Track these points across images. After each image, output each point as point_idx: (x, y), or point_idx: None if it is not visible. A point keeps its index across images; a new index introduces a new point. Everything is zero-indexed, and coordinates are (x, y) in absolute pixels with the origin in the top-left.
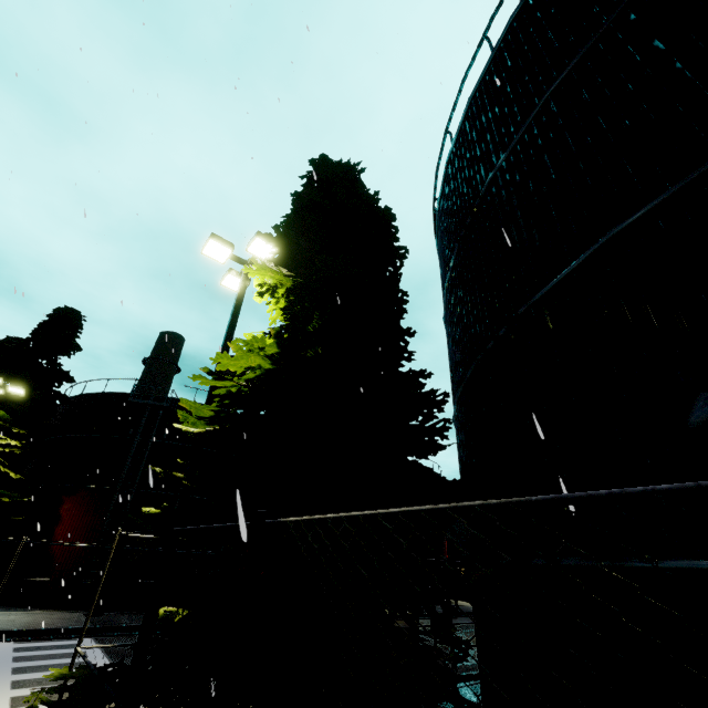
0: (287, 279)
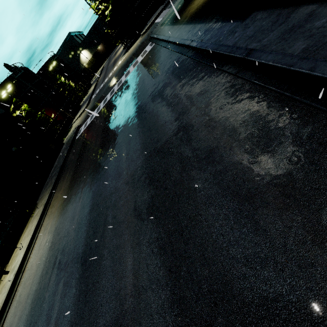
0: None
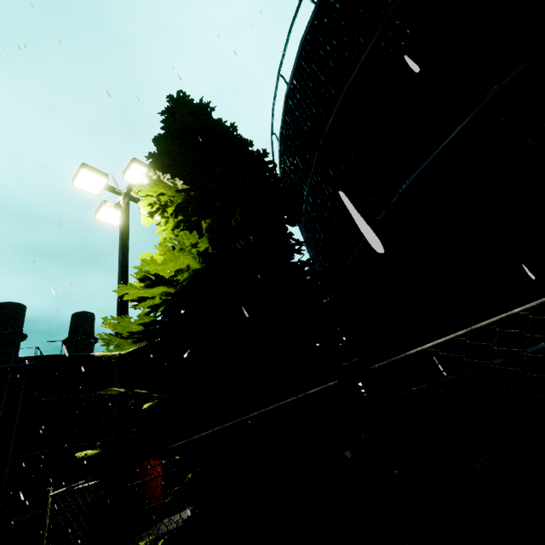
0: (178, 195)
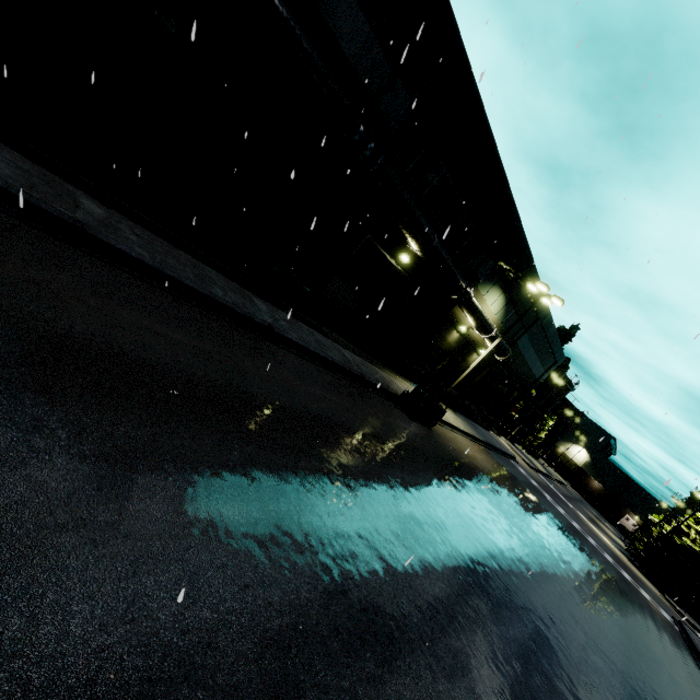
0: None
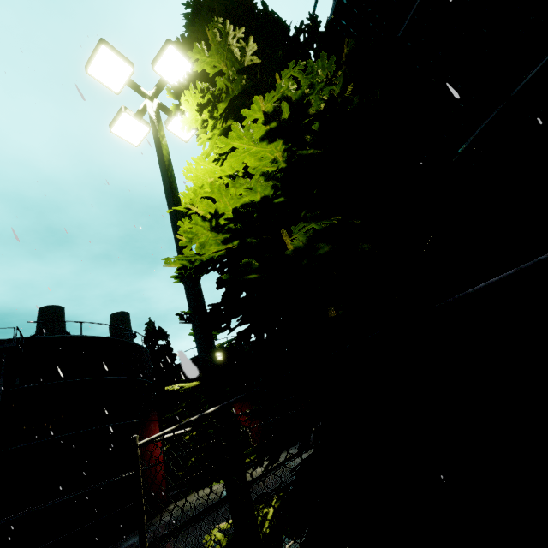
0: (237, 80)
